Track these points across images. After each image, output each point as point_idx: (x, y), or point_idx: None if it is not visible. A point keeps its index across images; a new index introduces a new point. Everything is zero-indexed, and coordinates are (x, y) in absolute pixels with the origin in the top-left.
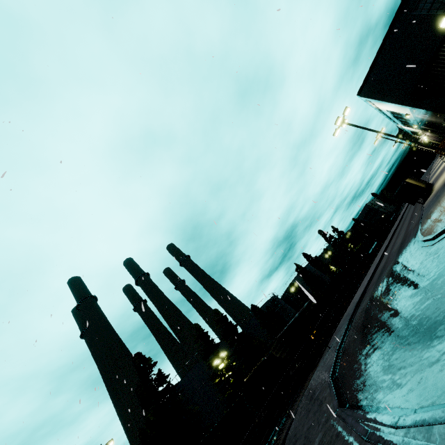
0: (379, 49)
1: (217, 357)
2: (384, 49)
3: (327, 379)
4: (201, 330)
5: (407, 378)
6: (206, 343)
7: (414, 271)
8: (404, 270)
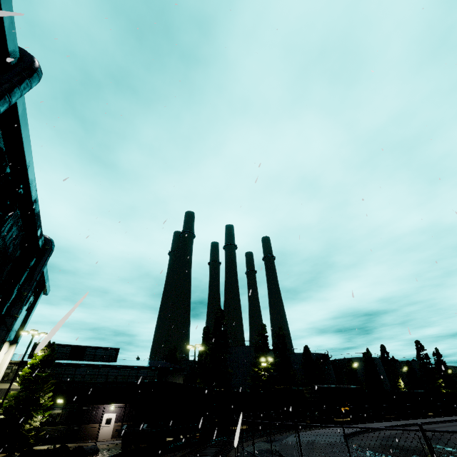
0: None
1: (264, 356)
2: None
3: (339, 434)
4: (265, 331)
5: (390, 454)
6: (263, 342)
7: (454, 441)
8: (452, 437)
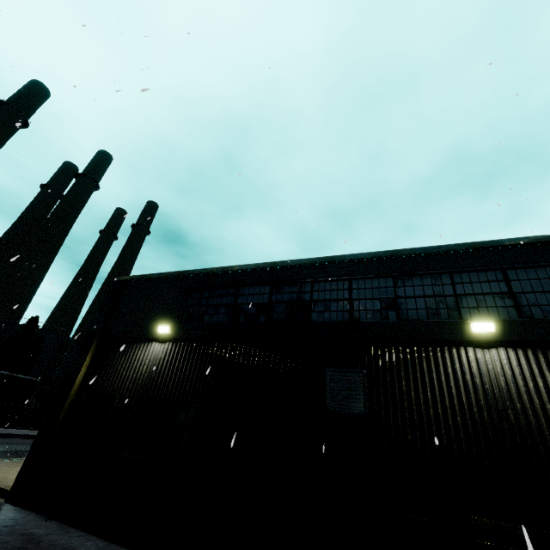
0: (158, 274)
1: None
2: (159, 281)
3: None
4: None
5: None
6: None
7: None
8: None
